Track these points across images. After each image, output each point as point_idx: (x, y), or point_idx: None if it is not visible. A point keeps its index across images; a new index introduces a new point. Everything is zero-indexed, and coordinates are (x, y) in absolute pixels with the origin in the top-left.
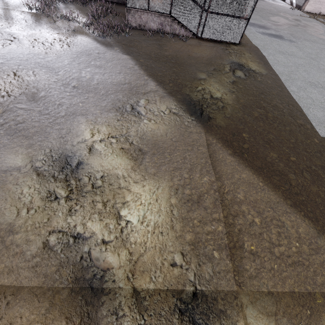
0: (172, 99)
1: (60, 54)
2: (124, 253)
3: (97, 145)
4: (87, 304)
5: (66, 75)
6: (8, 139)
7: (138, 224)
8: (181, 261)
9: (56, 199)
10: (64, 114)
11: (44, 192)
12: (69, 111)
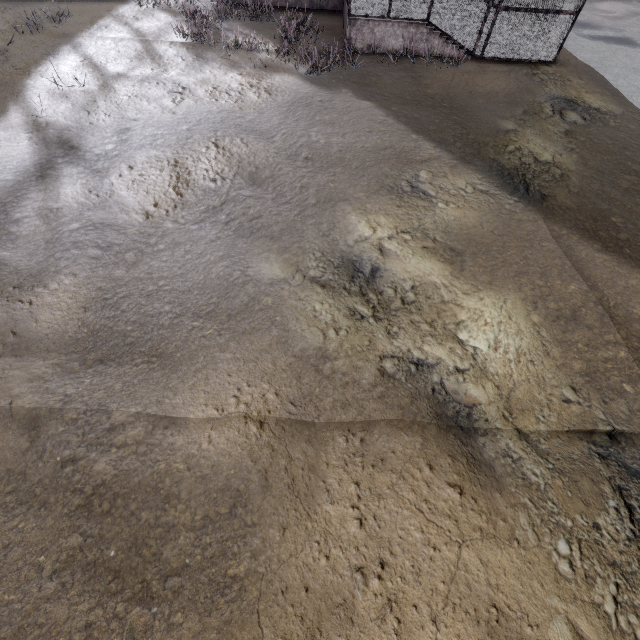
0: (470, 168)
1: (261, 109)
2: (489, 385)
3: (387, 243)
4: (464, 444)
5: (289, 142)
6: (246, 243)
7: (490, 351)
8: (576, 397)
9: (362, 318)
10: (316, 200)
11: (344, 308)
12: (323, 196)
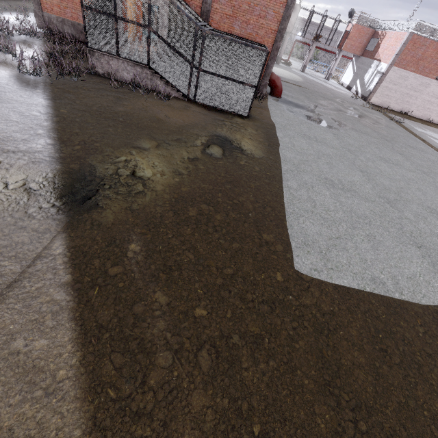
0: (54, 167)
1: None
2: None
3: None
4: None
5: None
6: None
7: None
8: None
9: None
10: None
11: None
12: None
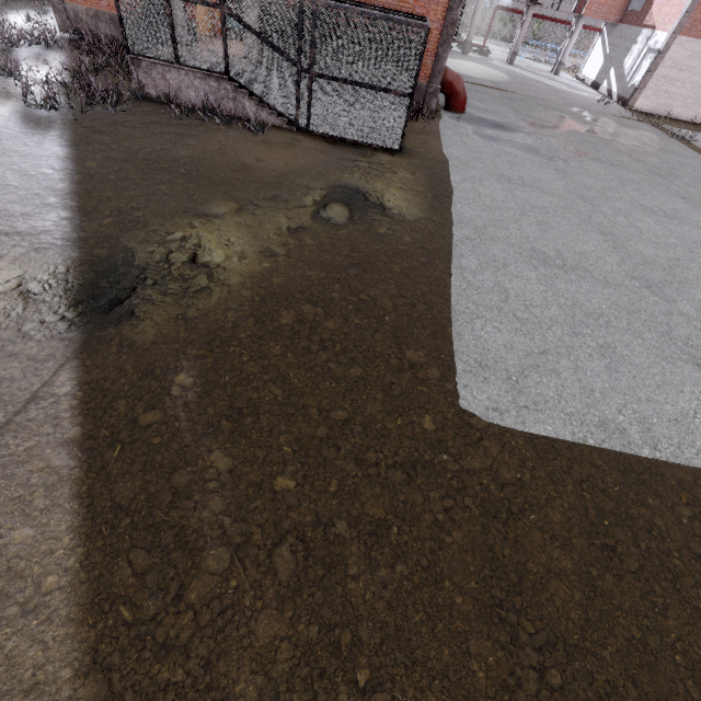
0: (69, 255)
1: None
2: None
3: None
4: None
5: None
6: None
7: None
8: None
9: None
10: None
11: None
12: None
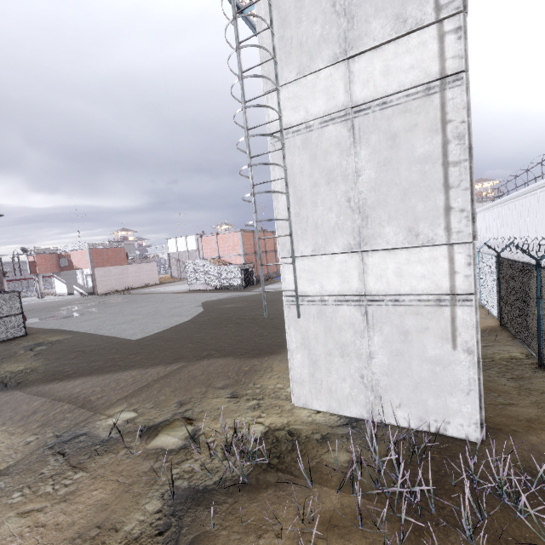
0: None
1: None
2: None
3: None
4: None
5: None
6: None
7: None
8: (35, 437)
9: None
10: None
11: None
12: None
